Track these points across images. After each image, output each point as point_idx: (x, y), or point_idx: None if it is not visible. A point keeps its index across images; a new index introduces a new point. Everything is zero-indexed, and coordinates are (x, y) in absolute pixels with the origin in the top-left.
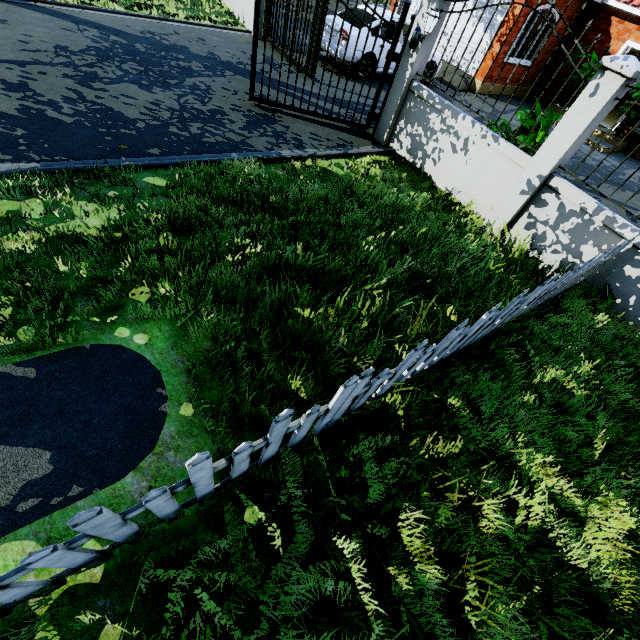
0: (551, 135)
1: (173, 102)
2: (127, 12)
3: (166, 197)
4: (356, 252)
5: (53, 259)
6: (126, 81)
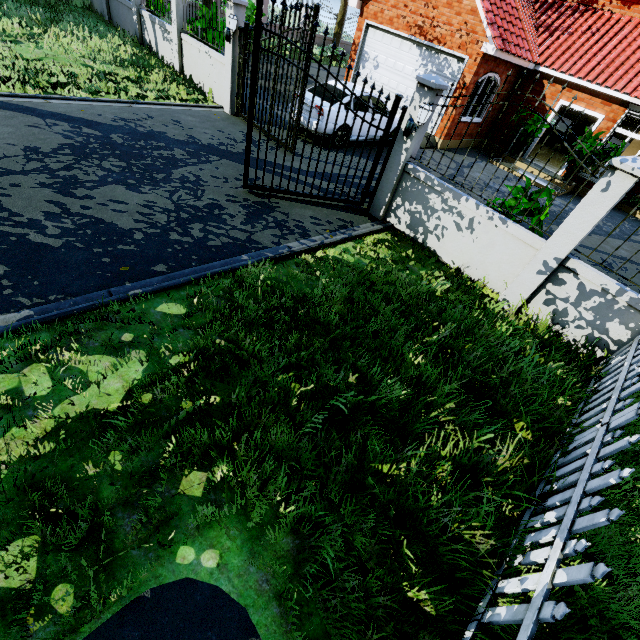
0: (565, 223)
1: (166, 201)
2: (94, 98)
3: (188, 329)
4: (402, 363)
5: (75, 456)
6: (111, 182)
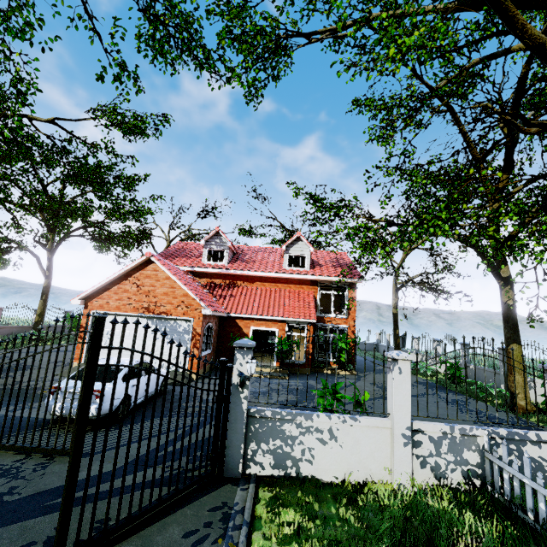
0: (395, 401)
1: None
2: None
3: None
4: None
5: None
6: None
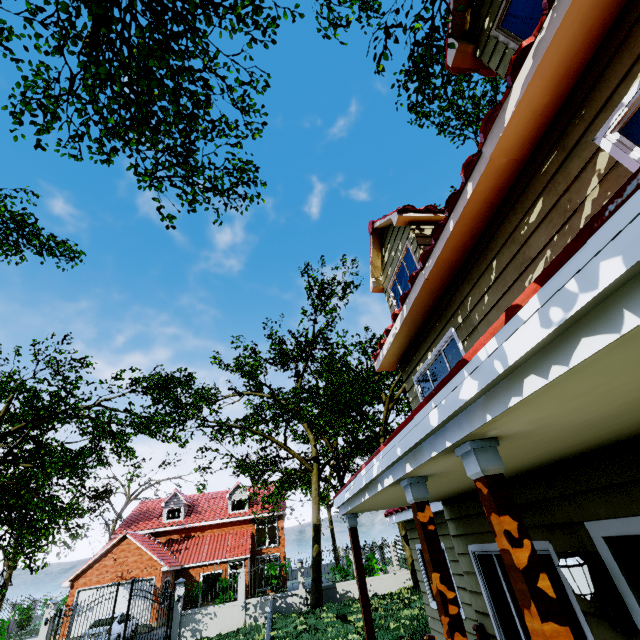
0: (239, 591)
1: None
2: None
3: None
4: None
5: None
6: None
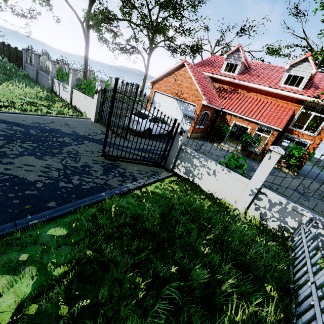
0: (256, 172)
1: (58, 164)
2: (23, 113)
3: (67, 245)
4: (197, 253)
5: None
6: (26, 154)
